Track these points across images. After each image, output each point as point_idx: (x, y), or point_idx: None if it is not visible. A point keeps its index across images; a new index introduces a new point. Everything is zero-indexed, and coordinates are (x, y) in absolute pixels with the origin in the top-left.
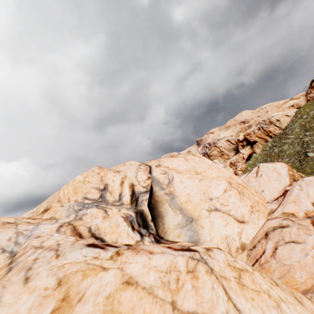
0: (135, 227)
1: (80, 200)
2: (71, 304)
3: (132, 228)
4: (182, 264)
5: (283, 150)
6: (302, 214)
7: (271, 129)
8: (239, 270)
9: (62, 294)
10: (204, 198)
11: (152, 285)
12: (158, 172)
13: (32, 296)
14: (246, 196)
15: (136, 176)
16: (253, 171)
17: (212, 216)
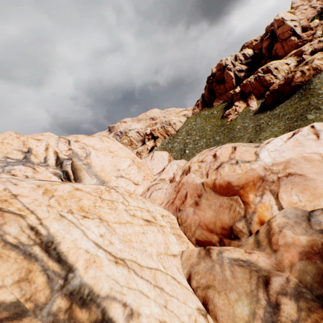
0: (63, 180)
1: (2, 159)
2: (52, 191)
3: (61, 180)
4: (103, 188)
5: (174, 147)
6: (168, 179)
7: (169, 129)
8: (130, 193)
9: (44, 189)
10: (115, 169)
11: (89, 191)
12: (77, 147)
13: (26, 189)
14: (142, 170)
15: (58, 146)
16: (150, 156)
17: (118, 180)
